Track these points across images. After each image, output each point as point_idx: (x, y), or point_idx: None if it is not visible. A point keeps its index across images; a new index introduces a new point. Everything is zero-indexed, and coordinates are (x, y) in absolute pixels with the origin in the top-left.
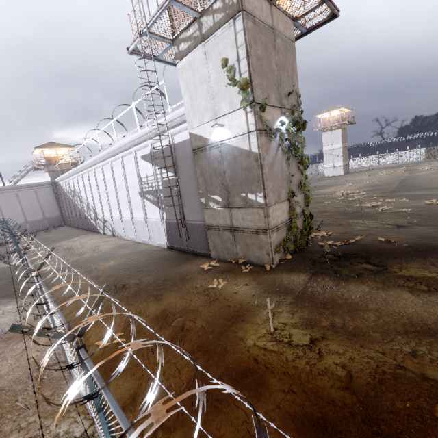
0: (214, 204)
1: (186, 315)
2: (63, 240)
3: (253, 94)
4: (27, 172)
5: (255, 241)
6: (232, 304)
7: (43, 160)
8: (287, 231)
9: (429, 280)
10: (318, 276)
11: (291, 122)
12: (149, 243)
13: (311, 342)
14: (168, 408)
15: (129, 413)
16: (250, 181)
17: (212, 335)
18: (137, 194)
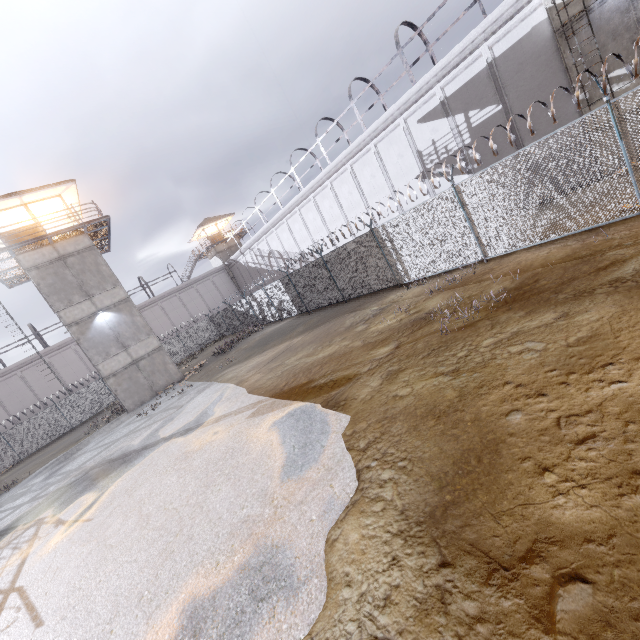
0: (612, 87)
1: None
2: None
3: None
4: (194, 262)
5: None
6: None
7: (206, 243)
8: None
9: None
10: None
11: None
12: None
13: None
14: None
15: None
16: None
17: None
18: (412, 181)
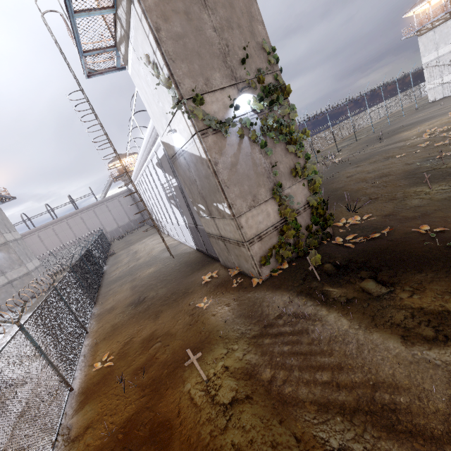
0: (203, 213)
1: (164, 340)
2: (137, 242)
3: (179, 90)
4: (109, 185)
5: (240, 253)
6: (203, 331)
7: (117, 172)
8: (280, 235)
9: (445, 319)
10: (301, 298)
11: (261, 95)
12: (186, 244)
13: (231, 403)
14: (98, 447)
15: (77, 442)
16: (214, 190)
17: (167, 370)
18: (166, 199)
